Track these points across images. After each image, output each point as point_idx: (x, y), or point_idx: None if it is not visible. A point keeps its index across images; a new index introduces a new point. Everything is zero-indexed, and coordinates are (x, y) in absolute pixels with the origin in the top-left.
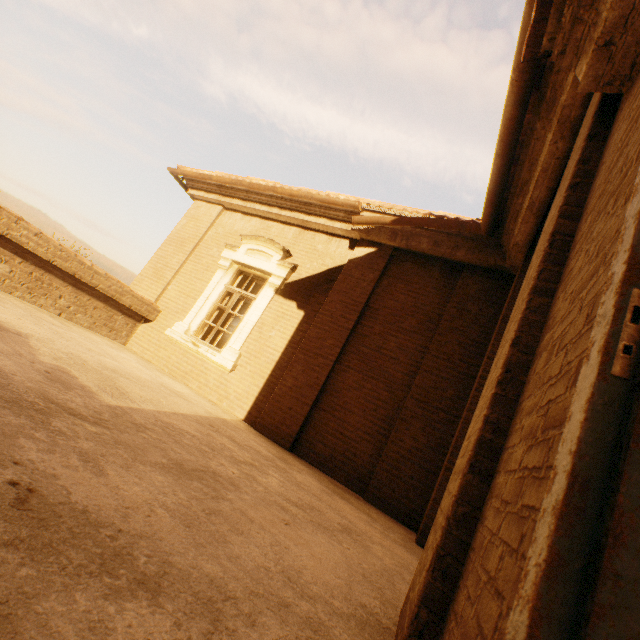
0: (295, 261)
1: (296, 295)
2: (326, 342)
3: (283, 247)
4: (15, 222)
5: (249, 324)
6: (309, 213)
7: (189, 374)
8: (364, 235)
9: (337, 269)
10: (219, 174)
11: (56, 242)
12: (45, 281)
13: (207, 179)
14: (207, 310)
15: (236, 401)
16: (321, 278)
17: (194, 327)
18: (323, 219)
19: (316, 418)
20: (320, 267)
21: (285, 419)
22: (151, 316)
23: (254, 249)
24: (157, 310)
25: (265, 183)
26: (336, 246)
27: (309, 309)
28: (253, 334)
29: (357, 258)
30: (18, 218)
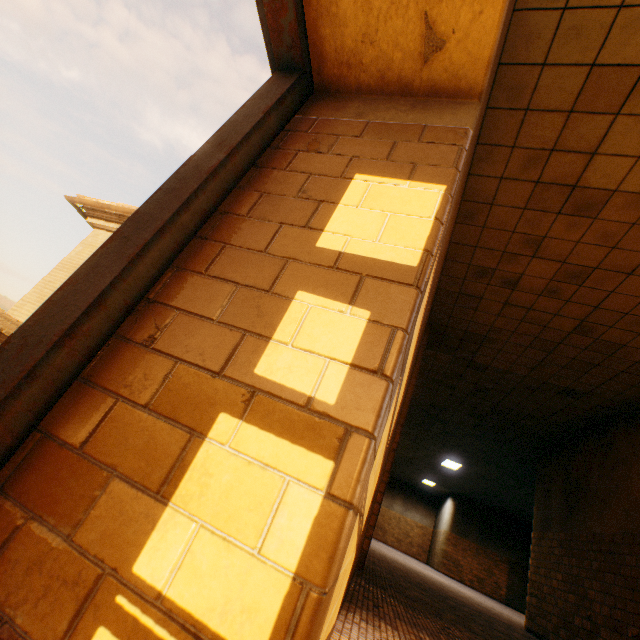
0: None
1: None
2: None
3: None
4: None
5: None
6: None
7: None
8: None
9: None
10: (120, 204)
11: None
12: None
13: (106, 208)
14: None
15: None
16: None
17: None
18: None
19: None
20: None
21: None
22: None
23: None
24: None
25: None
26: None
27: None
28: None
29: None
30: None
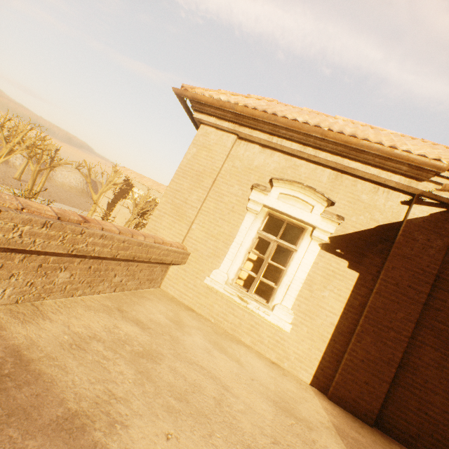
0: (336, 211)
1: (345, 252)
2: (396, 315)
3: (327, 198)
4: (79, 232)
5: (297, 281)
6: (356, 159)
7: (238, 327)
8: (429, 193)
9: (390, 227)
10: (238, 101)
11: (115, 231)
12: (101, 268)
13: (227, 107)
14: (242, 257)
15: (298, 363)
16: (372, 235)
17: (232, 275)
18: (375, 169)
19: (393, 393)
20: (369, 222)
21: (362, 394)
22: (183, 261)
23: (287, 194)
24: (188, 254)
25: (304, 120)
26: (384, 198)
27: (364, 271)
28: (302, 292)
29: (418, 218)
30: (78, 222)
